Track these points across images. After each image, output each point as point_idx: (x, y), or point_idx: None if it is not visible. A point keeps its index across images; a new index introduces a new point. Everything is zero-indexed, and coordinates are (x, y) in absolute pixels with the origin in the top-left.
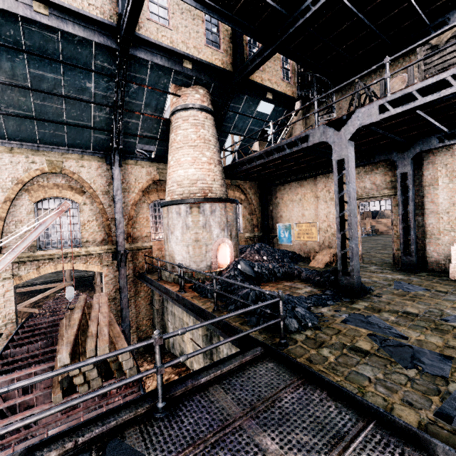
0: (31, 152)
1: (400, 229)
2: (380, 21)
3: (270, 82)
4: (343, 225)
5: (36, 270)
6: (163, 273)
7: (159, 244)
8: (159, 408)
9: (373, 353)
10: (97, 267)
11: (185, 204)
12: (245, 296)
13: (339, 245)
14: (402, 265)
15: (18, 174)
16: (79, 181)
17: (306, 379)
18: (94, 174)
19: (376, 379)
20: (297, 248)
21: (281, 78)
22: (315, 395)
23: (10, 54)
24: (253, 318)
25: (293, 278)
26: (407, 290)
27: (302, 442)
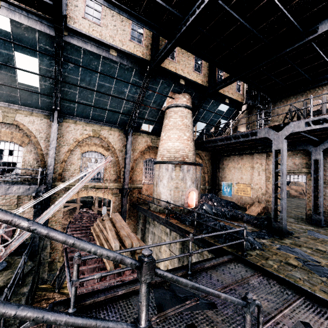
0: (85, 124)
1: (312, 196)
2: (305, 67)
3: (228, 93)
4: (276, 189)
5: (77, 194)
6: (151, 206)
7: (146, 186)
8: (189, 274)
9: (300, 267)
10: (109, 196)
11: (172, 164)
12: (213, 225)
13: (273, 202)
14: (312, 220)
15: (77, 136)
16: (107, 143)
17: (262, 274)
18: (116, 139)
19: (303, 279)
20: (235, 200)
21: (235, 90)
22: (269, 281)
23: (91, 73)
24: (221, 239)
25: (237, 220)
26: (317, 236)
27: (268, 298)
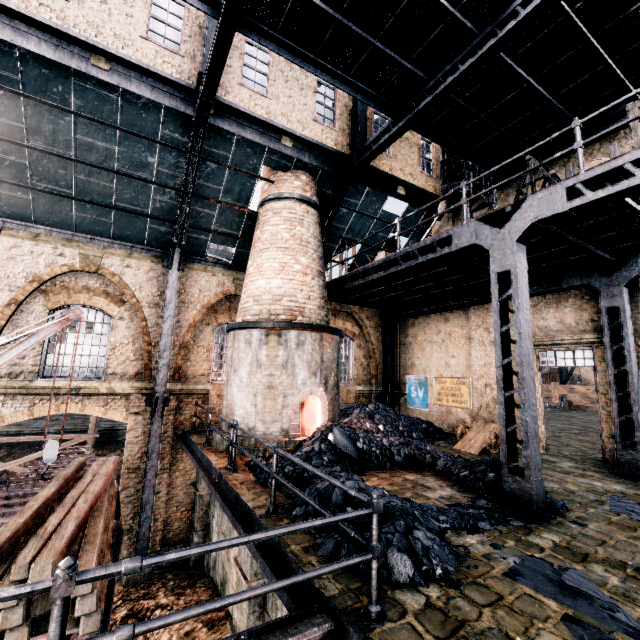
0: (62, 242)
1: (612, 399)
2: (562, 90)
3: (403, 173)
4: (510, 381)
5: (28, 409)
6: (214, 435)
7: (220, 389)
8: None
9: None
10: (120, 414)
11: (260, 328)
12: (326, 491)
13: (502, 416)
14: (620, 465)
15: (38, 268)
16: (119, 285)
17: None
18: (142, 279)
19: None
20: (436, 417)
21: (419, 169)
22: None
23: (54, 115)
24: (329, 540)
25: (422, 468)
26: (637, 517)
27: None
